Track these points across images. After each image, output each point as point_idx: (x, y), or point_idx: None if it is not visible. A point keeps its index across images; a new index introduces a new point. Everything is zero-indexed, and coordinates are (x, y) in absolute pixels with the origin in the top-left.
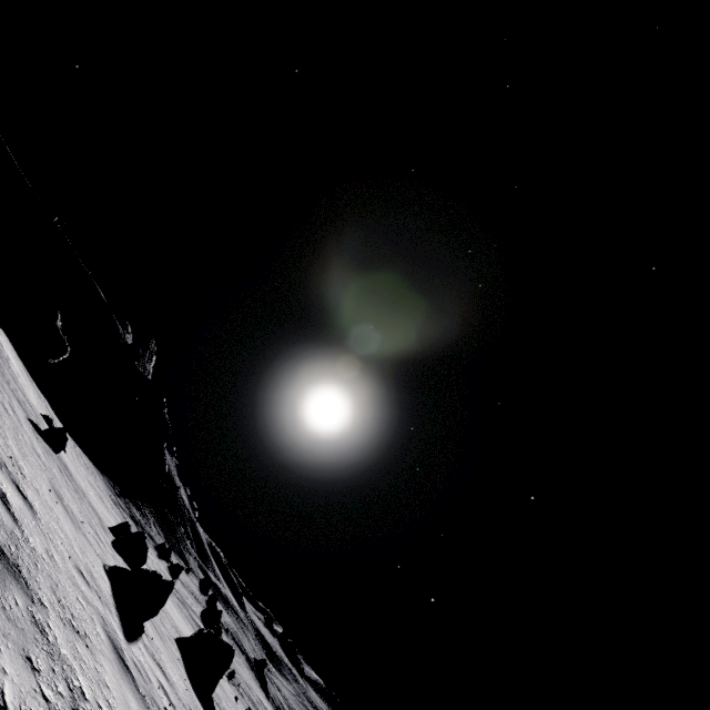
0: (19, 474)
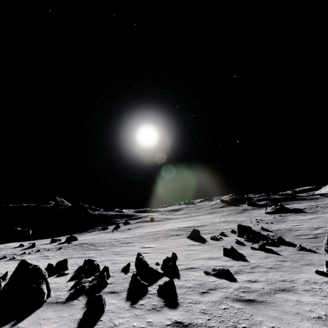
0: None
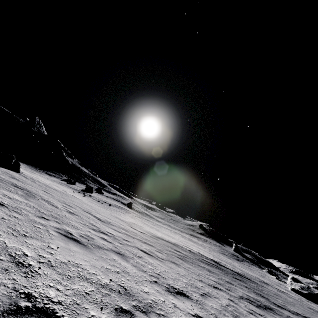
0: None
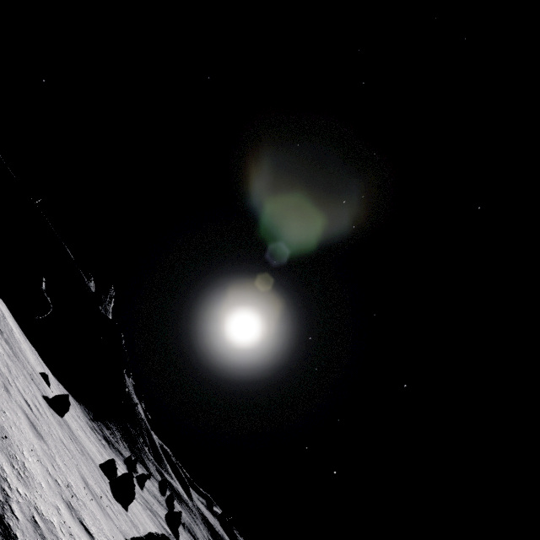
0: (75, 500)
